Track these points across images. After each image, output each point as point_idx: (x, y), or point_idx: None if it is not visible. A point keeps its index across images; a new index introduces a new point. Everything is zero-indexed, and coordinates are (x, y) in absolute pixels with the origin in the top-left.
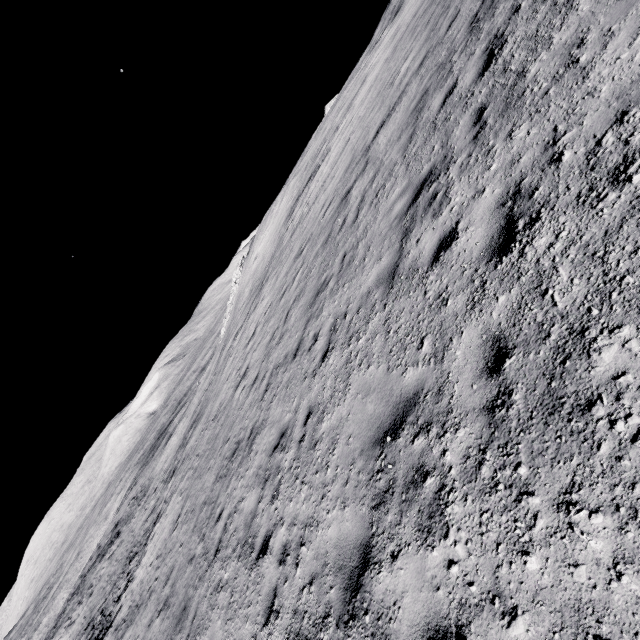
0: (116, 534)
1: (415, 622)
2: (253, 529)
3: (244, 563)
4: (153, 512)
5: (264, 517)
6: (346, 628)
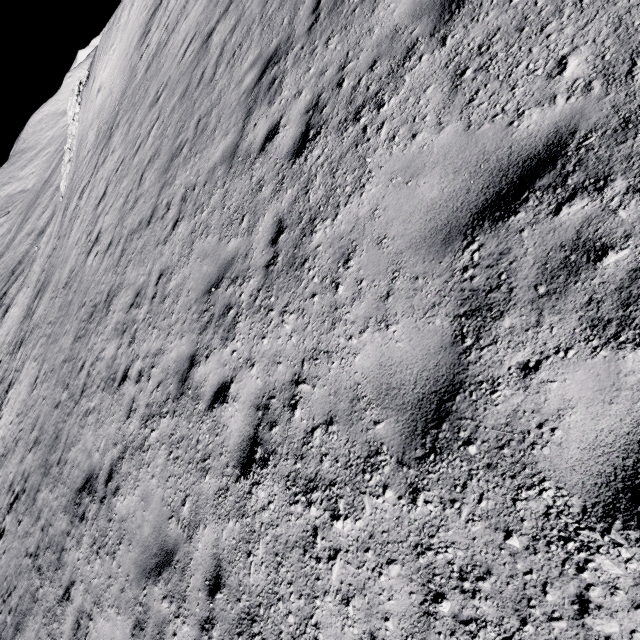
0: None
1: (213, 384)
2: (114, 368)
3: (108, 392)
4: (2, 382)
5: (123, 358)
6: (178, 401)
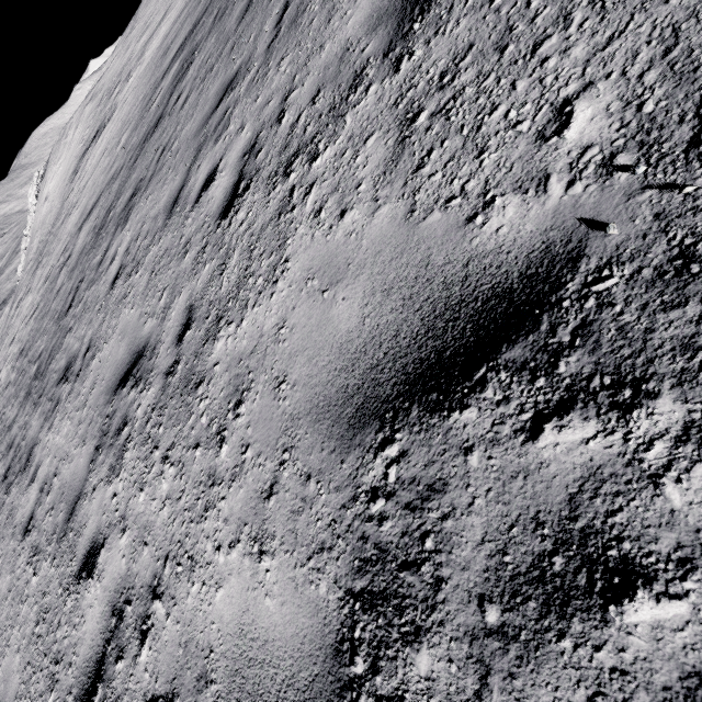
0: None
1: None
2: None
3: None
4: None
5: None
6: None
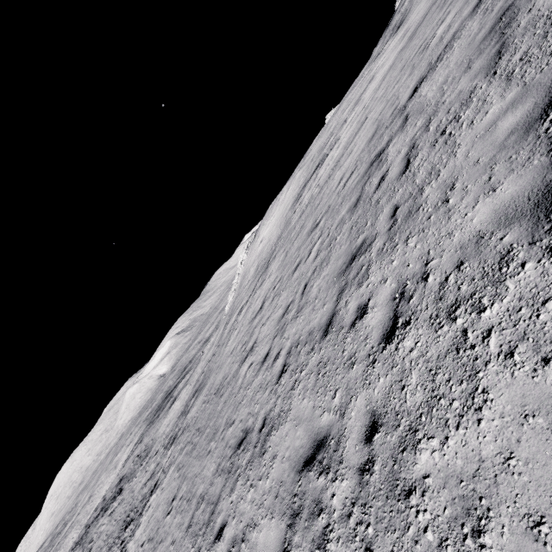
0: (119, 490)
1: None
2: None
3: None
4: (152, 478)
5: None
6: None
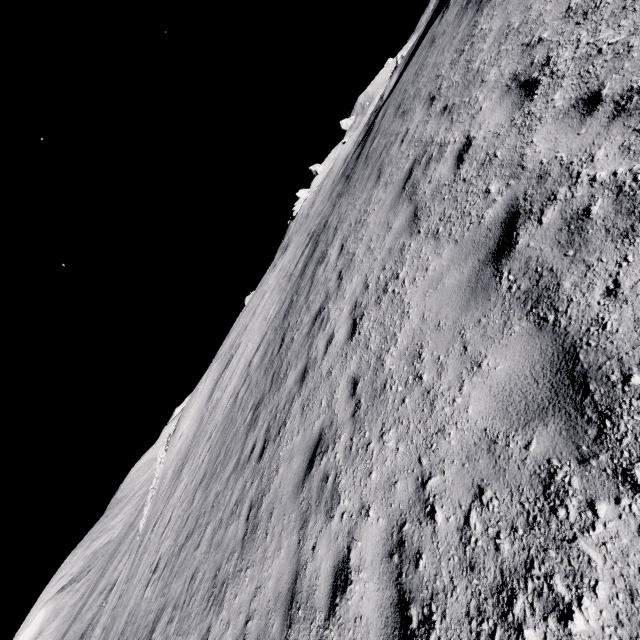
0: None
1: None
2: None
3: None
4: None
5: None
6: None
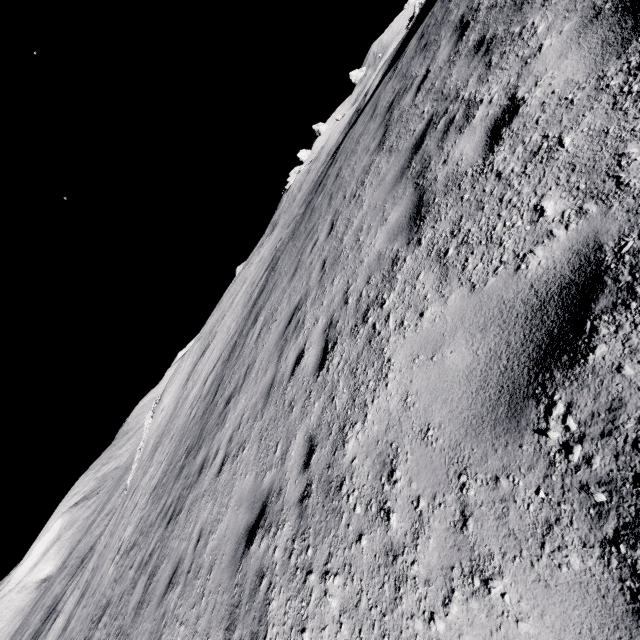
0: None
1: None
2: None
3: None
4: None
5: None
6: None
